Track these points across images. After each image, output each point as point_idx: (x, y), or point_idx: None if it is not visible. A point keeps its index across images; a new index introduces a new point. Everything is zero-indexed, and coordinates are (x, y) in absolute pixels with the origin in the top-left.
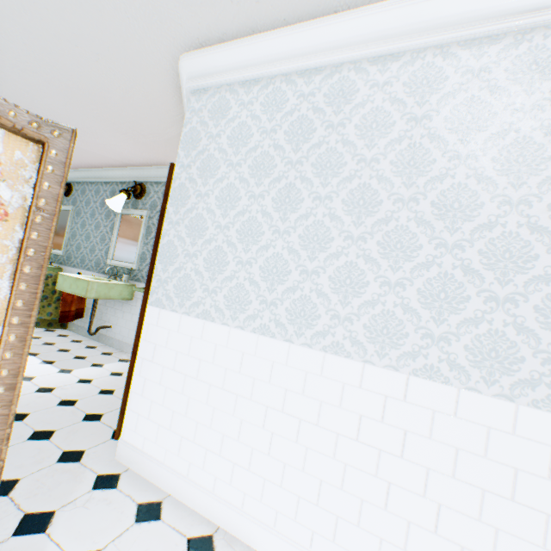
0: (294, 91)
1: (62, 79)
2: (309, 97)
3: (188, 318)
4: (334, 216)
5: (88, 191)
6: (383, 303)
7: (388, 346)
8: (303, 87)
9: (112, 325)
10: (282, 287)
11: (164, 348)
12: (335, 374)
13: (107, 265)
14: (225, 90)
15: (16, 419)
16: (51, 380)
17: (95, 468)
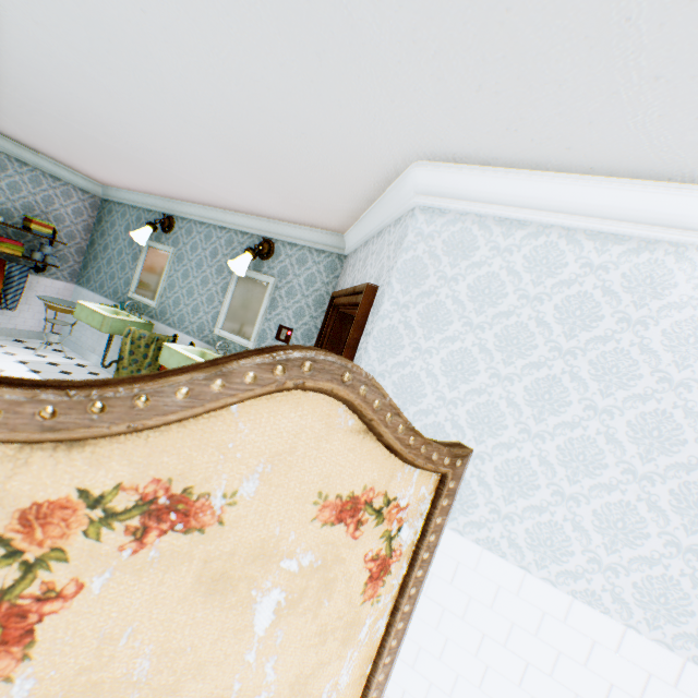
0: (577, 255)
1: (233, 139)
2: (598, 271)
3: None
4: (612, 438)
5: (195, 232)
6: (665, 566)
7: (663, 618)
8: (591, 253)
9: None
10: (524, 501)
11: None
12: (583, 626)
13: (213, 334)
14: (471, 221)
15: None
16: None
17: None
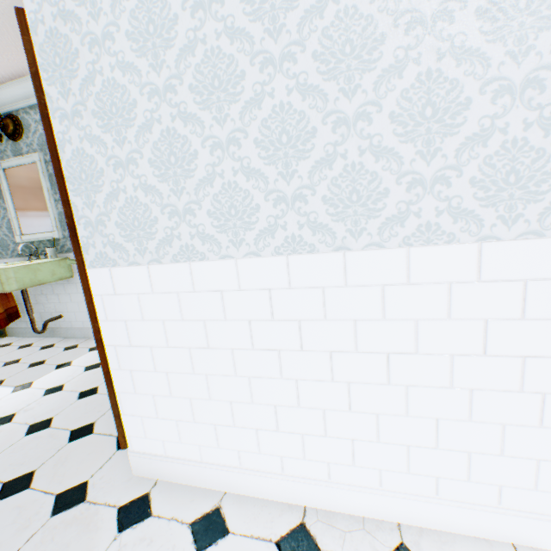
0: None
1: None
2: None
3: (160, 267)
4: None
5: None
6: (503, 130)
7: (521, 202)
8: None
9: (62, 315)
10: (307, 163)
11: (140, 322)
12: (432, 274)
13: (18, 245)
14: None
15: None
16: (6, 406)
17: (110, 501)
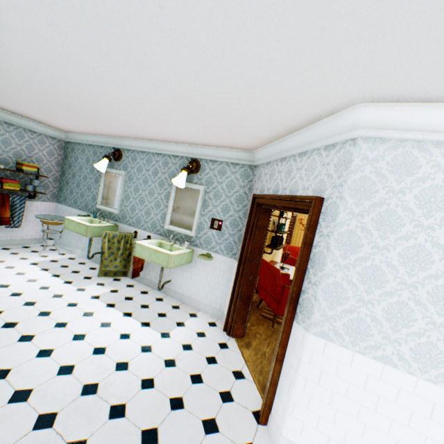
0: None
1: (194, 97)
2: None
3: (362, 356)
4: None
5: (138, 159)
6: None
7: None
8: None
9: (171, 280)
10: None
11: (331, 375)
12: None
13: (163, 228)
14: (410, 145)
15: (179, 406)
16: (165, 349)
17: None
